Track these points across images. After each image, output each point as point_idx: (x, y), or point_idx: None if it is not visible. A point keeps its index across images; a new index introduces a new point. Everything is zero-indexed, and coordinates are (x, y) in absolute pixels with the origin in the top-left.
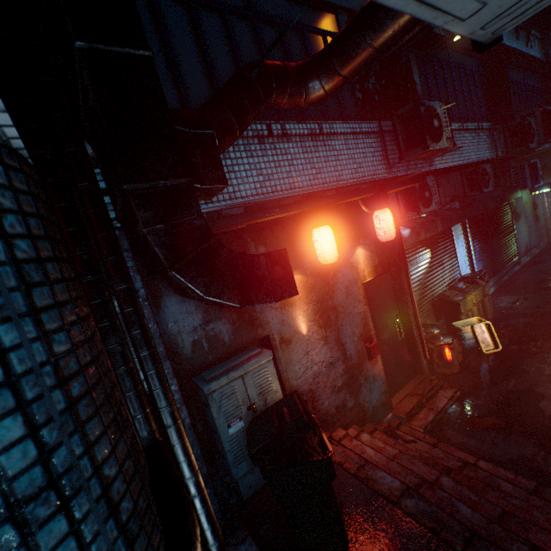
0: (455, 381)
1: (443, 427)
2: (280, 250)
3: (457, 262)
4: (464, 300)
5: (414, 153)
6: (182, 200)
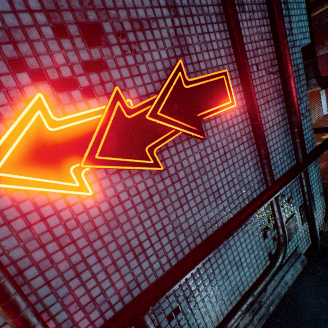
0: (325, 160)
1: (323, 174)
2: (326, 76)
3: (321, 108)
4: (327, 125)
5: (316, 47)
6: (315, 63)
